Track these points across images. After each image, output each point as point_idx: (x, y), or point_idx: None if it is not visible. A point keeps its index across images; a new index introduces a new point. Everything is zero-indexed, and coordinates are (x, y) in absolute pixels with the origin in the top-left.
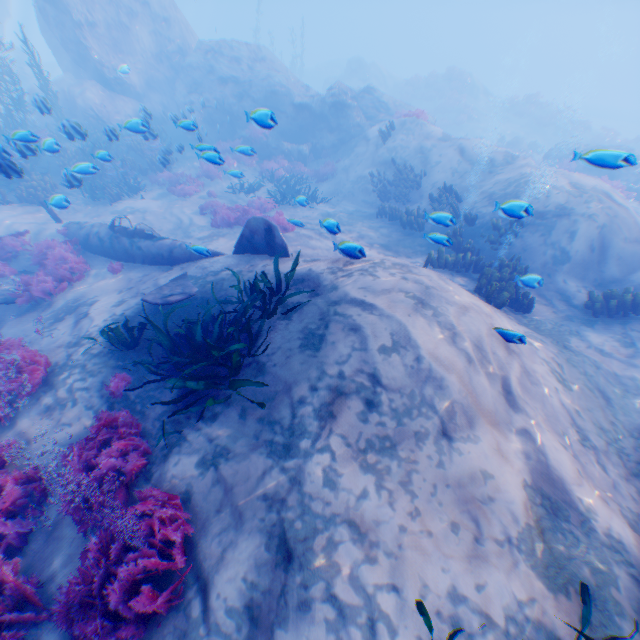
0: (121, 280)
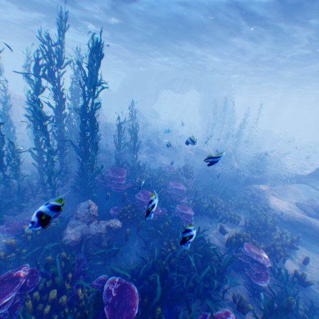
0: None
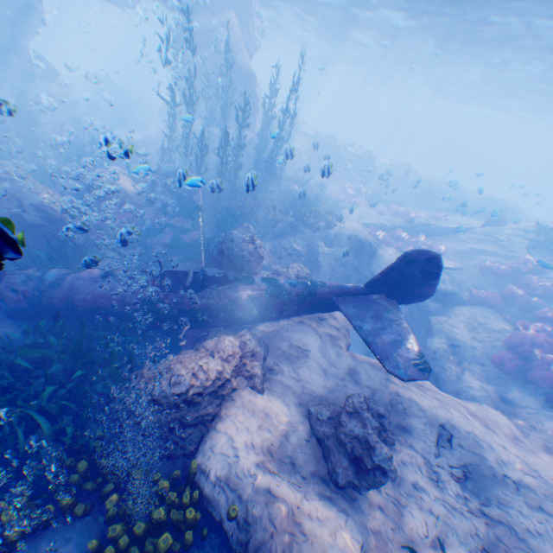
0: (449, 243)
